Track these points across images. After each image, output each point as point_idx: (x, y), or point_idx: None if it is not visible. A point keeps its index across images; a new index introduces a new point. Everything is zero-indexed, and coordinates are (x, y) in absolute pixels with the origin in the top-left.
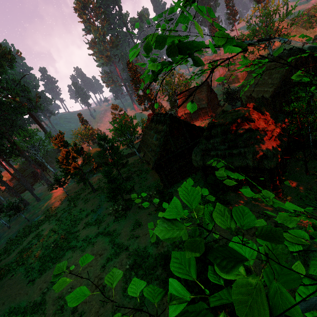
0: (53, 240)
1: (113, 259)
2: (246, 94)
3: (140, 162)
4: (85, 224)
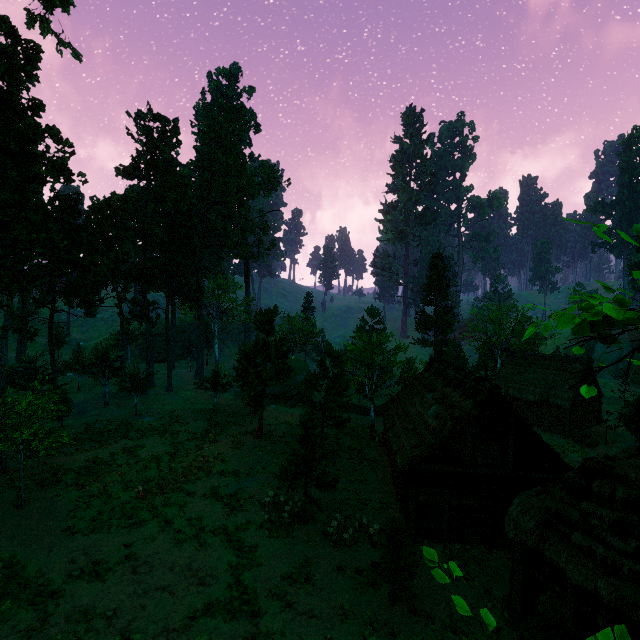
0: (146, 478)
1: (219, 616)
2: None
3: (368, 435)
4: (211, 489)
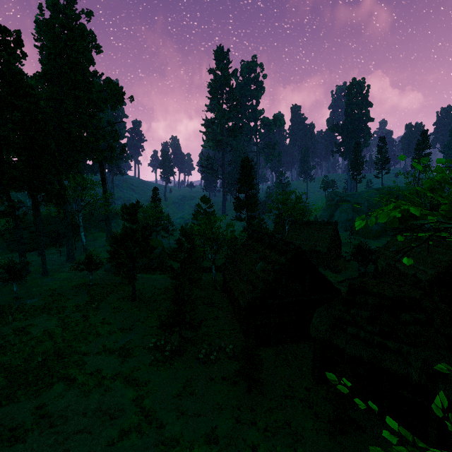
0: (42, 350)
1: (132, 437)
2: (388, 261)
3: (212, 286)
4: (103, 346)
